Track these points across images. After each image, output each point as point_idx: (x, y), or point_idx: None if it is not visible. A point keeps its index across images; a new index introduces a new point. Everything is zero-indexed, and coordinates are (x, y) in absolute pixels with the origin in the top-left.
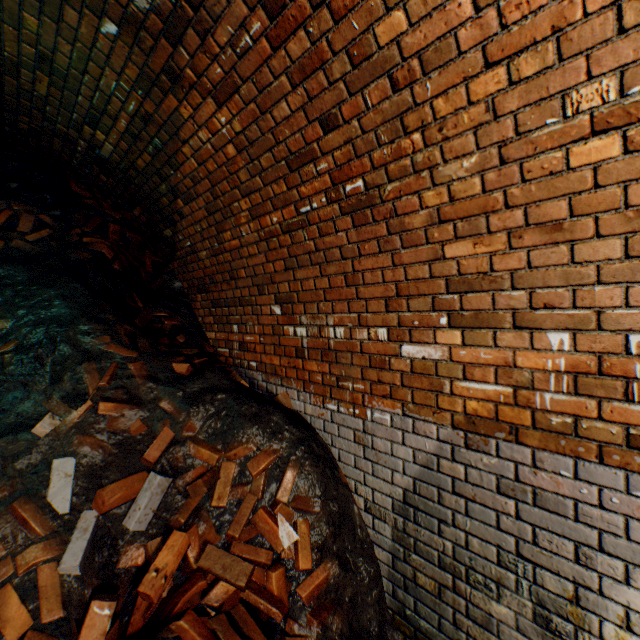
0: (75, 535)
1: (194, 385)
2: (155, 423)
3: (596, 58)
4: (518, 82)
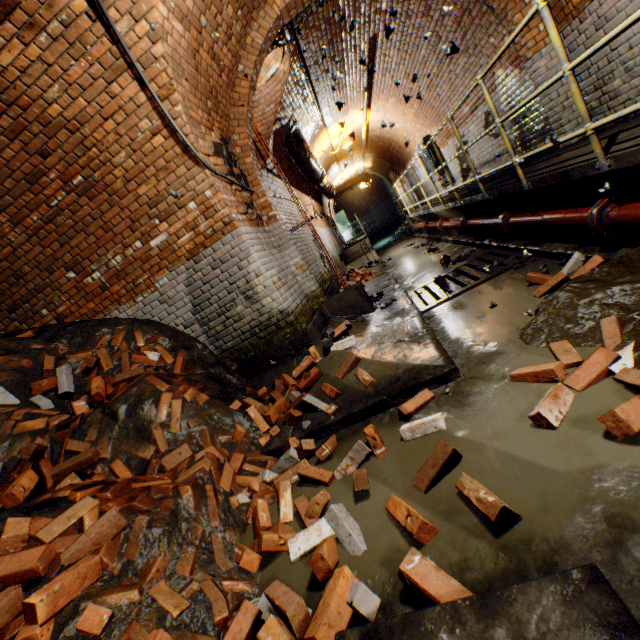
0: (37, 401)
1: (46, 335)
2: (37, 358)
3: (138, 115)
4: (120, 124)
